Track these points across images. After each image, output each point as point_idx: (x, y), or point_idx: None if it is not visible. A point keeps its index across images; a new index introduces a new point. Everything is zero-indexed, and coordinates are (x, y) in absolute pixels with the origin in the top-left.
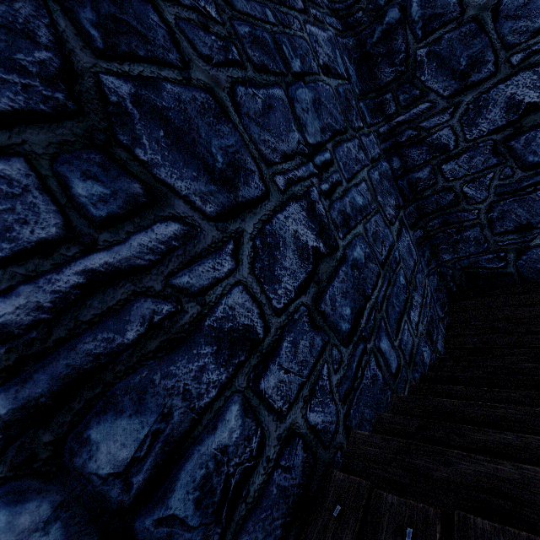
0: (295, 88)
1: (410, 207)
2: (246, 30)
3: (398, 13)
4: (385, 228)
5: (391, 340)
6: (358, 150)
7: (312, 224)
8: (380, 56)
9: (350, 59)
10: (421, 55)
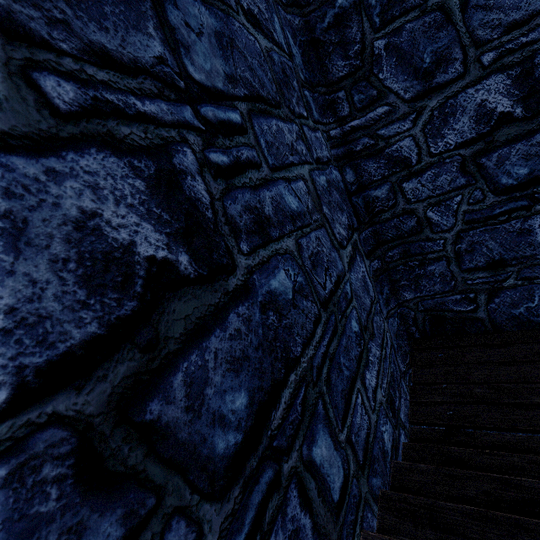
0: None
1: (366, 232)
2: None
3: None
4: (332, 250)
5: (335, 433)
6: (296, 139)
7: (164, 211)
8: (332, 46)
9: (295, 40)
10: (379, 47)
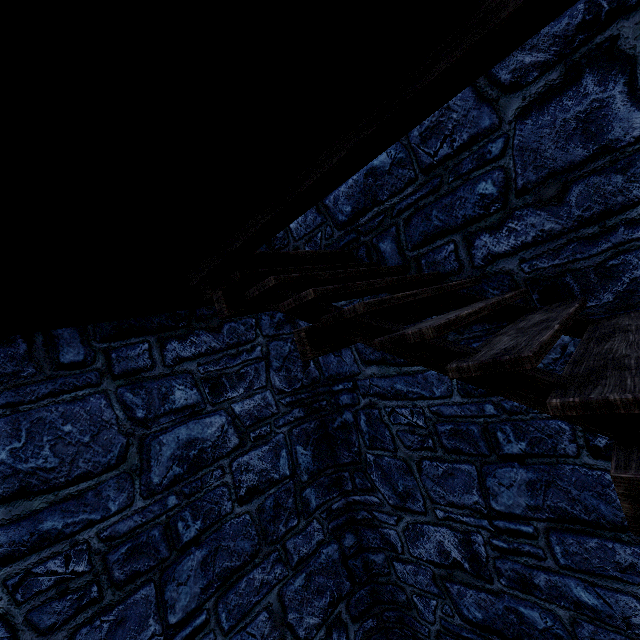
0: (178, 563)
1: (361, 591)
2: (124, 549)
3: (352, 418)
4: None
5: None
6: (271, 568)
7: None
8: (340, 440)
9: (308, 441)
10: (370, 458)
